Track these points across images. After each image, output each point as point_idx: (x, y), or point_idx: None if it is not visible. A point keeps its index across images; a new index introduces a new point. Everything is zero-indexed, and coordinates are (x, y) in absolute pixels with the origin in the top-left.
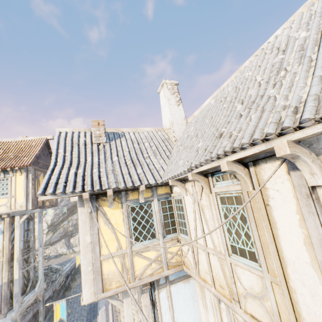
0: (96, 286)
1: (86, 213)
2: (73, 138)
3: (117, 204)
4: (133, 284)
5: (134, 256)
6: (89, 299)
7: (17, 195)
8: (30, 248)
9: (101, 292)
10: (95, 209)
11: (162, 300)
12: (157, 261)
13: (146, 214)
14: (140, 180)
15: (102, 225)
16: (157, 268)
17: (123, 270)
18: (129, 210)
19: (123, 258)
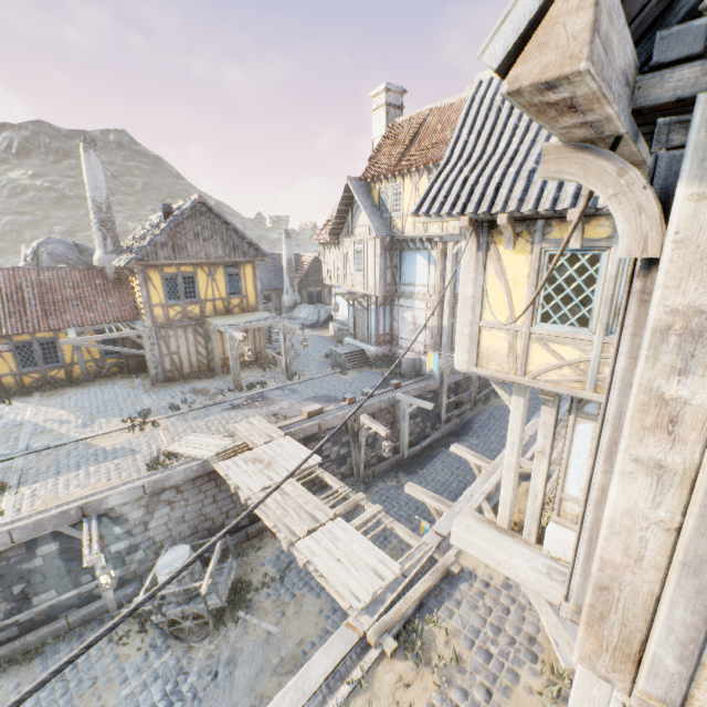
0: (469, 355)
1: (472, 252)
2: (497, 93)
3: (524, 244)
4: (519, 379)
5: (533, 342)
6: (460, 366)
7: None
8: None
9: (473, 365)
10: (484, 248)
11: (578, 434)
12: (574, 369)
13: (579, 276)
14: (575, 196)
15: (491, 276)
16: (570, 379)
17: (509, 354)
18: (544, 260)
19: (512, 337)
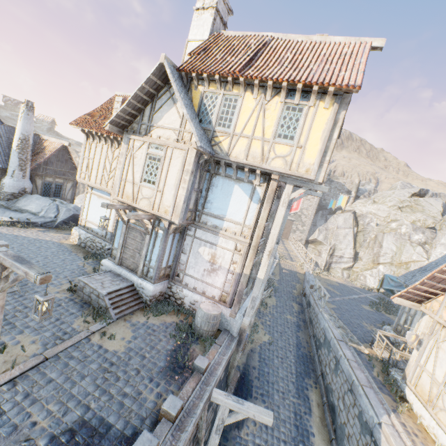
0: None
1: None
2: None
3: None
4: None
5: None
6: None
7: (307, 148)
8: (264, 238)
9: None
10: None
11: None
12: None
13: None
14: None
15: None
16: None
17: None
18: None
19: None
